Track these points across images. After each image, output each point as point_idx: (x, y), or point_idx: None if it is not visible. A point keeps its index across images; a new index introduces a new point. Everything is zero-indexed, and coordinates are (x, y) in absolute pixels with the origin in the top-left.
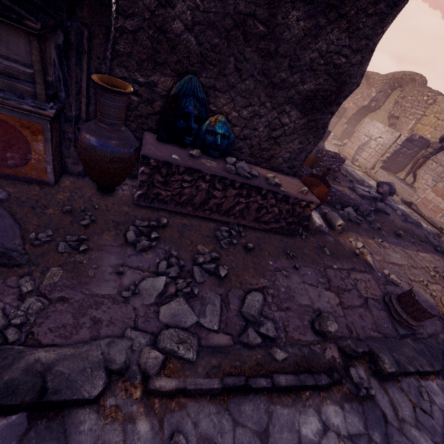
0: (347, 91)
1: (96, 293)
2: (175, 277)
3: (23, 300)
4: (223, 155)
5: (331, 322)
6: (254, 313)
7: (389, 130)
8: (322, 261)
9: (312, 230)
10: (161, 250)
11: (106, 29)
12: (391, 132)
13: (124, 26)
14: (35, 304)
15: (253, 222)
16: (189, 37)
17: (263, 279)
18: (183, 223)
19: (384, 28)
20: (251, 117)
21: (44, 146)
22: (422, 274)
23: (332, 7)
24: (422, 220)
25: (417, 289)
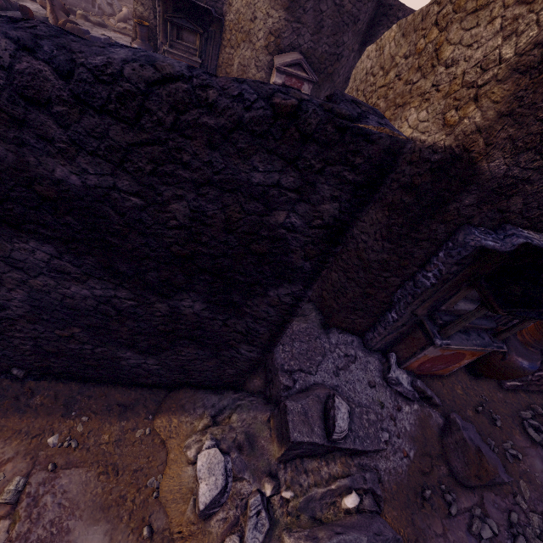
0: None
1: None
2: None
3: (527, 517)
4: None
5: None
6: None
7: None
8: None
9: None
10: None
11: None
12: None
13: None
14: (540, 522)
15: None
16: None
17: None
18: (541, 404)
19: None
20: None
21: (470, 360)
22: None
23: None
24: None
25: None
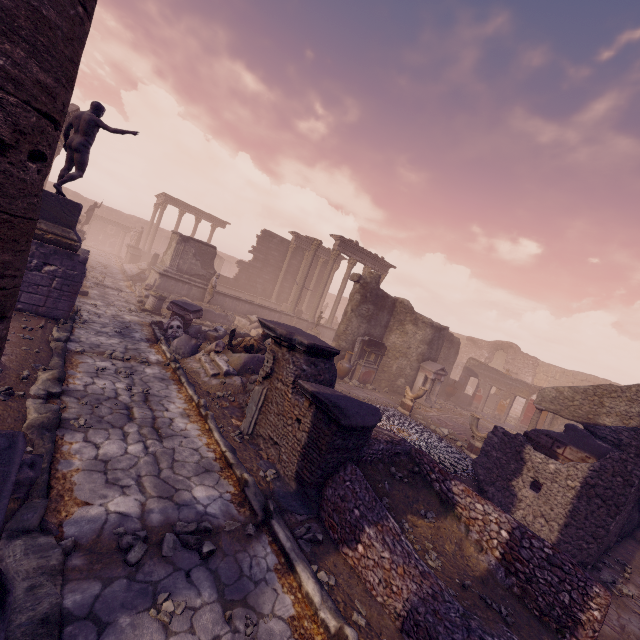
0: None
1: None
2: None
3: None
4: None
5: None
6: None
7: None
8: None
9: None
10: None
11: None
12: None
13: None
14: None
15: None
16: None
17: None
18: None
19: None
20: None
21: None
22: None
23: None
24: None
25: None
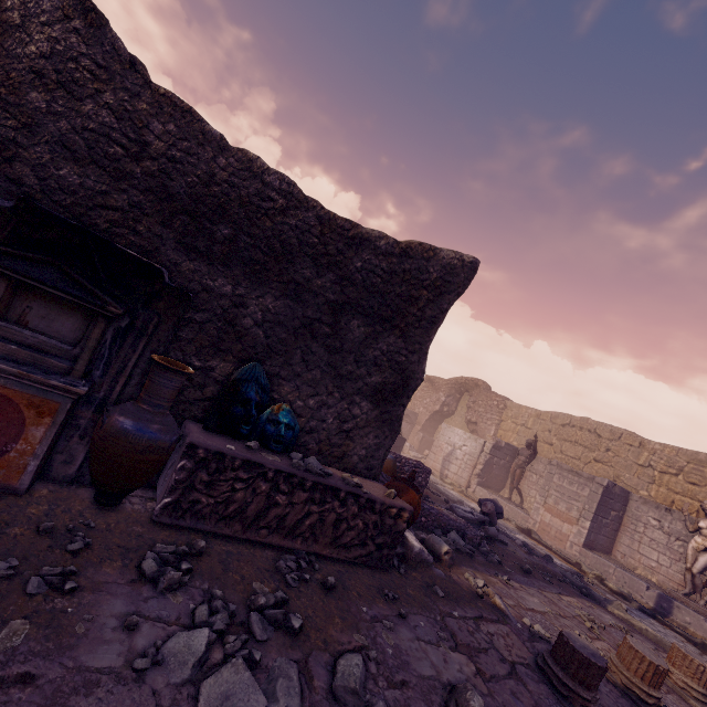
0: (413, 384)
1: (86, 664)
2: (223, 632)
3: None
4: (285, 450)
5: (471, 692)
6: (356, 684)
7: (471, 437)
8: (437, 606)
9: (412, 560)
10: (197, 589)
11: (178, 318)
12: (474, 439)
13: (193, 318)
14: None
15: (329, 547)
16: (257, 330)
17: (357, 634)
18: (227, 550)
19: (431, 338)
20: (318, 407)
21: (45, 431)
22: (576, 625)
23: (386, 320)
24: (552, 555)
25: (567, 630)
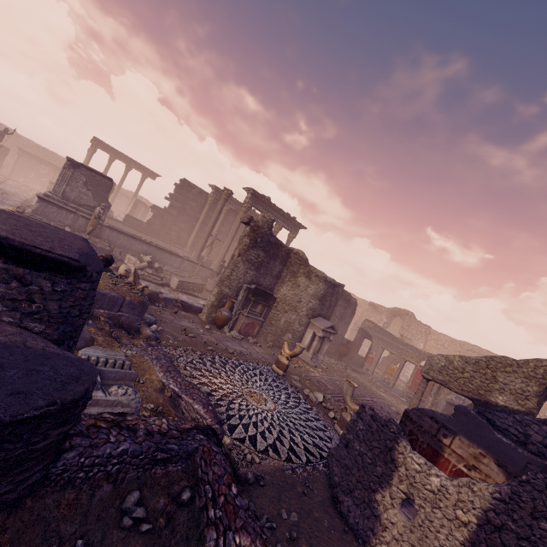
0: None
1: None
2: None
3: None
4: None
5: None
6: None
7: None
8: None
9: None
10: None
11: None
12: None
13: None
14: None
15: None
16: None
17: None
18: None
19: None
20: None
21: None
22: None
23: None
24: None
25: None
